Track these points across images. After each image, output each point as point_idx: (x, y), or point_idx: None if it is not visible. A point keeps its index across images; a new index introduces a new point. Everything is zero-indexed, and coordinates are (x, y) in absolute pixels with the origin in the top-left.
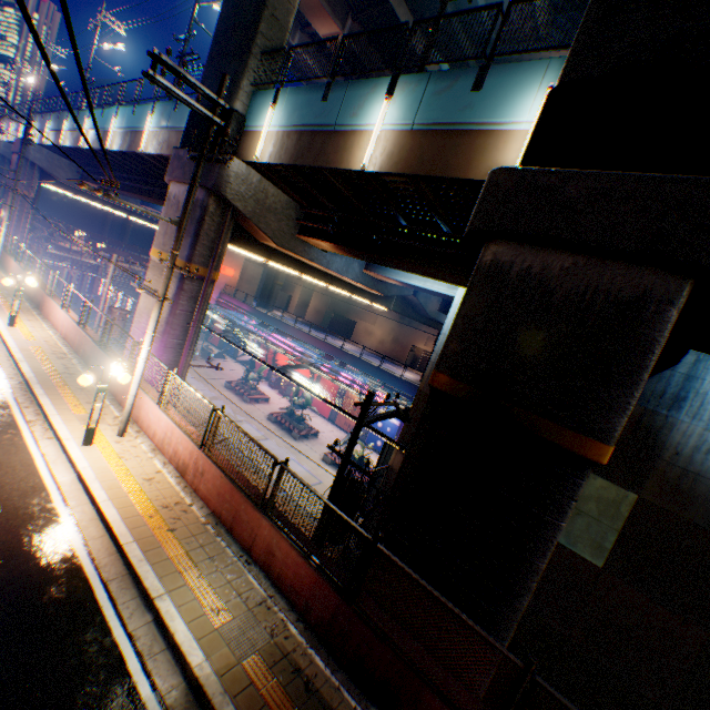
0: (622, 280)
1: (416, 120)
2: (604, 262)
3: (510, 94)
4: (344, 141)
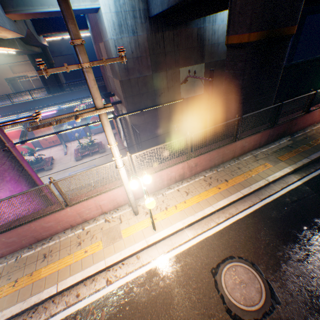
0: None
1: None
2: None
3: None
4: None
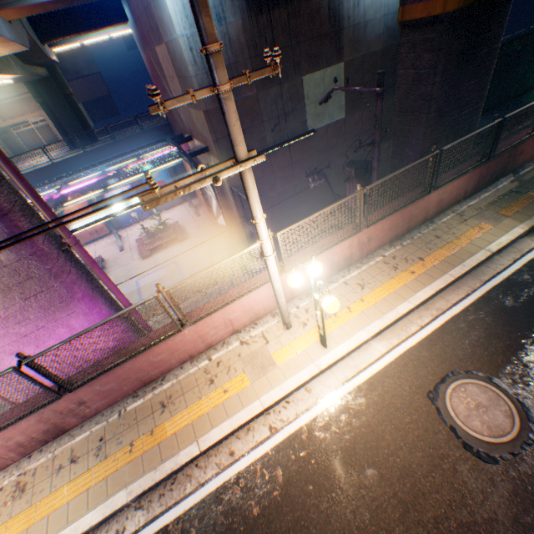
0: None
1: None
2: None
3: None
4: None
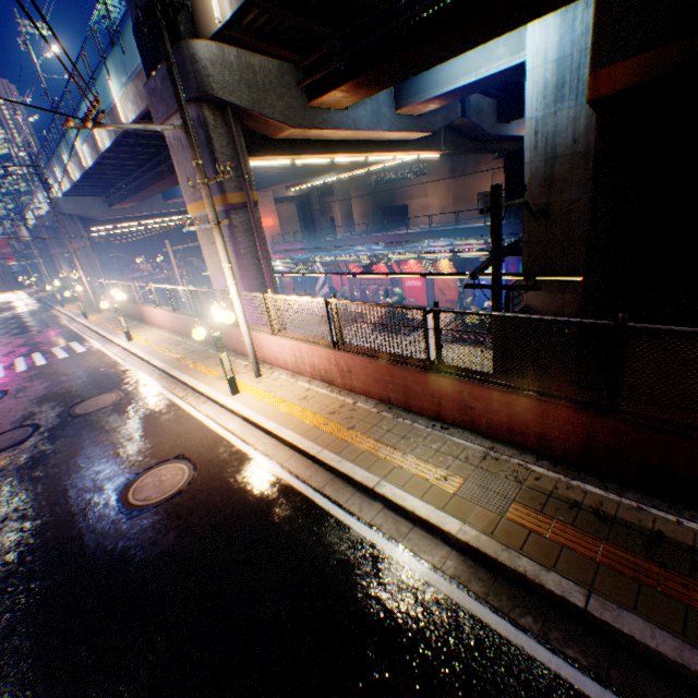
0: None
1: None
2: None
3: None
4: None
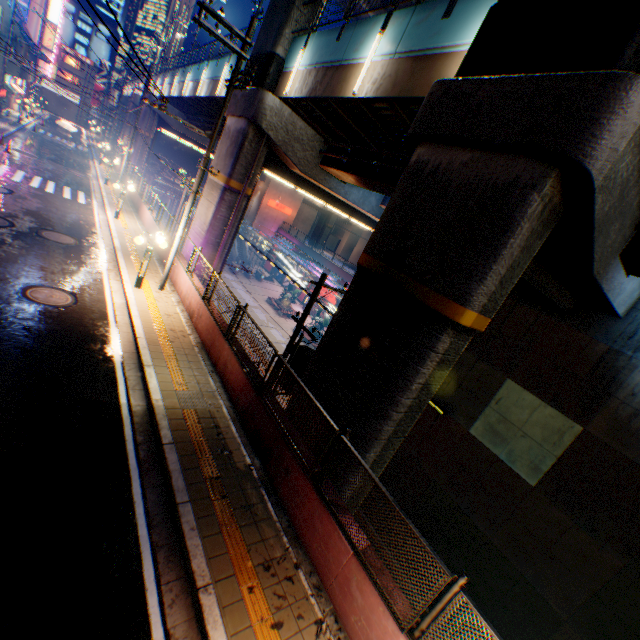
0: (501, 169)
1: (398, 50)
2: (492, 155)
3: (470, 18)
4: (345, 74)
